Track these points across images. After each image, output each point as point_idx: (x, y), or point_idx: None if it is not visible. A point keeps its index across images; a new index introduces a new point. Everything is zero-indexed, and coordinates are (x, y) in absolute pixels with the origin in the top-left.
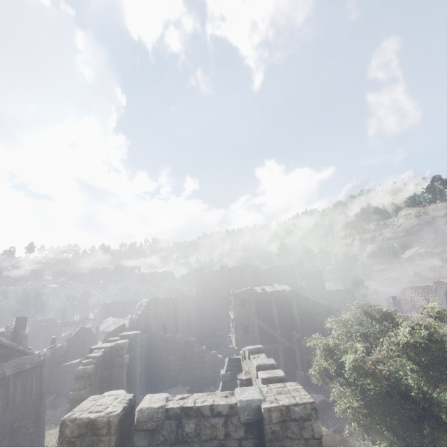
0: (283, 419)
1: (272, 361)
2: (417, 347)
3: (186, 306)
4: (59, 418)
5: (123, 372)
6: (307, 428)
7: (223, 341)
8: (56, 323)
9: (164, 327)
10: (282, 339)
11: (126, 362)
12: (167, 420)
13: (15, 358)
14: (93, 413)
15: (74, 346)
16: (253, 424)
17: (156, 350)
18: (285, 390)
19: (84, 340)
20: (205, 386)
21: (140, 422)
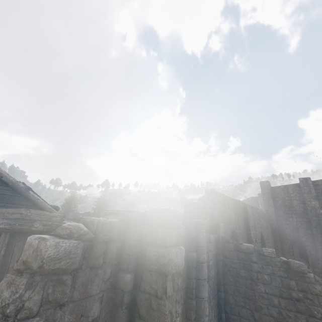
0: None
1: None
2: None
3: (257, 221)
4: None
5: (169, 294)
6: None
7: None
8: None
9: (234, 237)
10: None
11: (175, 263)
12: None
13: (21, 208)
14: None
15: None
16: None
17: (229, 264)
18: None
19: None
20: None
21: None
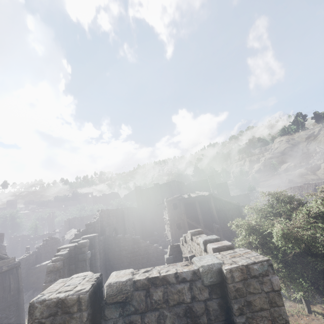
0: (244, 277)
1: (215, 236)
2: (322, 217)
3: (130, 215)
4: None
5: (87, 265)
6: (267, 282)
7: (160, 238)
8: (30, 238)
9: (115, 231)
10: (205, 230)
11: (88, 256)
12: (136, 291)
13: None
14: (62, 292)
15: (45, 252)
16: (215, 285)
17: (111, 248)
18: (237, 254)
19: (52, 247)
20: None
21: (110, 296)
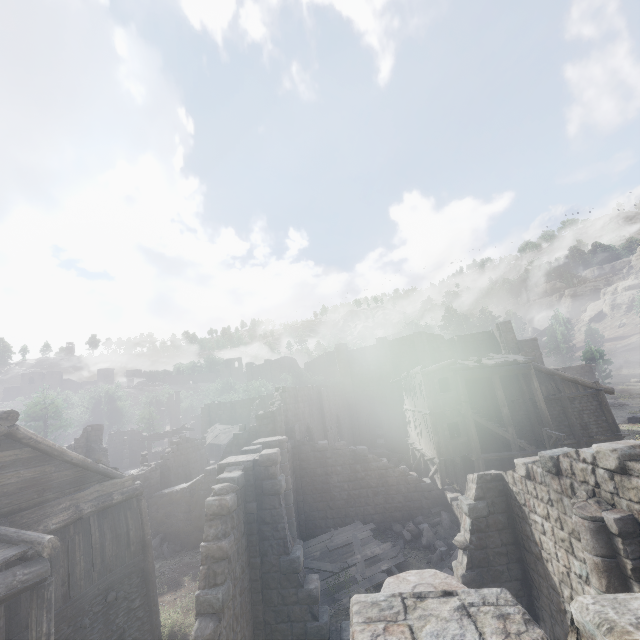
0: None
1: None
2: None
3: (332, 402)
4: (173, 576)
5: (281, 504)
6: None
7: (393, 453)
8: (142, 436)
9: (309, 433)
10: (520, 442)
11: (282, 486)
12: None
13: (95, 485)
14: None
15: (176, 466)
16: None
17: (306, 467)
18: None
19: (188, 456)
20: (395, 522)
21: None
